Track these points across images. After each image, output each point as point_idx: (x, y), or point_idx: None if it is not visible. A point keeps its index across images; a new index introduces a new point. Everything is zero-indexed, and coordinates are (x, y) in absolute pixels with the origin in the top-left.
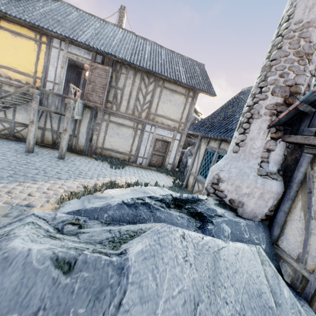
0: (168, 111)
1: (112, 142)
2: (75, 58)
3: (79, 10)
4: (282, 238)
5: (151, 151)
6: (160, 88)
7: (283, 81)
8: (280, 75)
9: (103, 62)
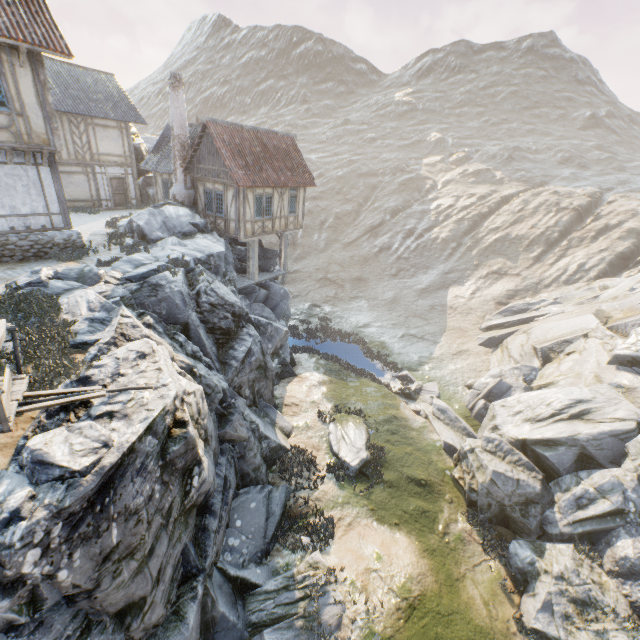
0: (109, 148)
1: (70, 193)
2: None
3: None
4: (199, 208)
5: (112, 192)
6: (92, 127)
7: (180, 155)
8: (179, 153)
9: None
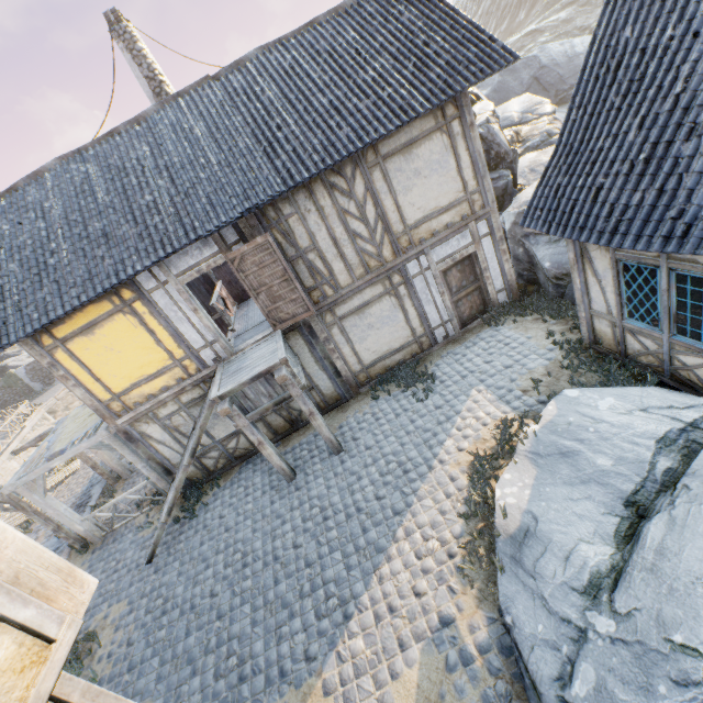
0: (427, 199)
1: (371, 347)
2: (196, 275)
3: (83, 149)
4: None
5: (450, 301)
6: (378, 169)
7: None
8: None
9: (241, 233)
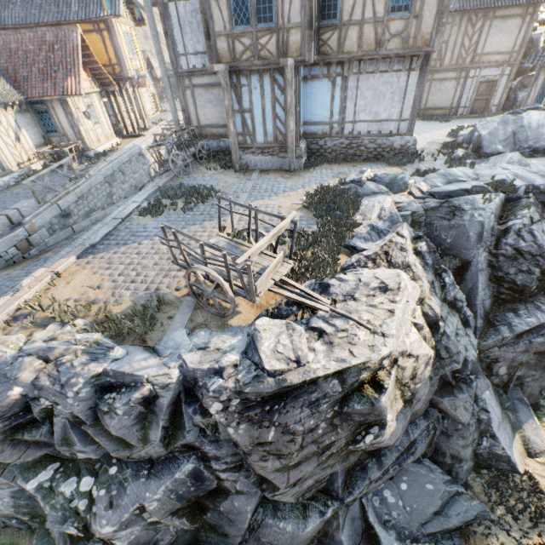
0: (496, 45)
1: (433, 101)
2: None
3: None
4: None
5: (473, 98)
6: (489, 21)
7: None
8: None
9: None
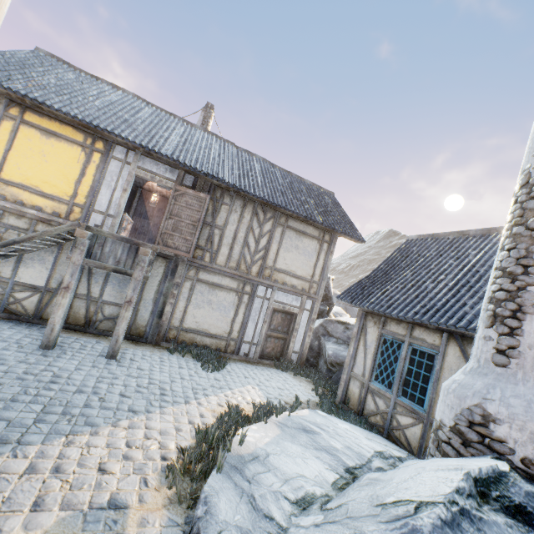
0: (293, 263)
1: (198, 317)
2: (149, 177)
3: (151, 105)
4: None
5: (265, 331)
6: (282, 228)
7: None
8: None
9: (195, 185)
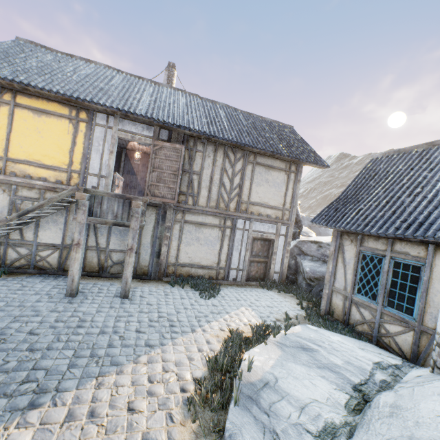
0: (265, 195)
1: (190, 253)
2: (129, 137)
3: (121, 72)
4: None
5: (248, 258)
6: (252, 165)
7: None
8: None
9: (170, 138)
